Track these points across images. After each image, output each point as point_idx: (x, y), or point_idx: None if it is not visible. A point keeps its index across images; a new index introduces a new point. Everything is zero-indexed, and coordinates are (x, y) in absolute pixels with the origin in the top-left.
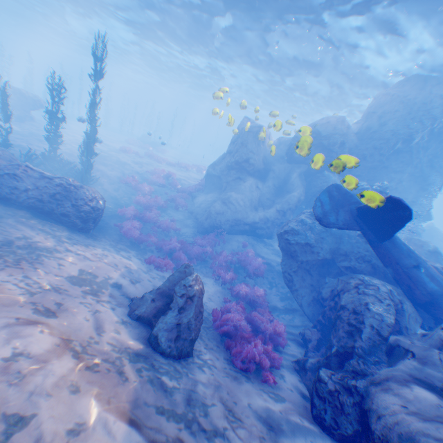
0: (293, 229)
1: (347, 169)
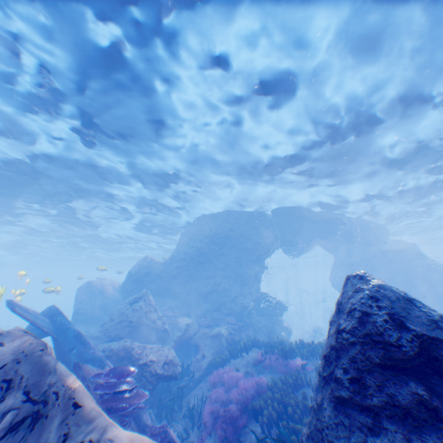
0: None
1: (165, 289)
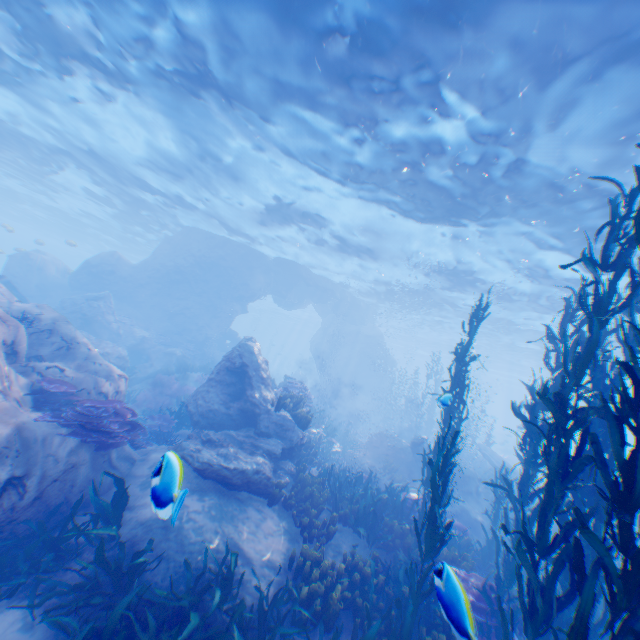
0: None
1: (128, 294)
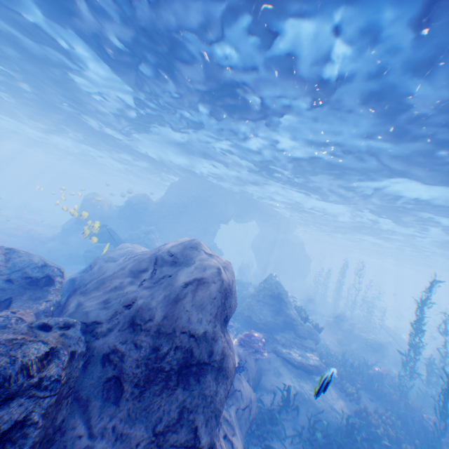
0: (90, 250)
1: (154, 222)
